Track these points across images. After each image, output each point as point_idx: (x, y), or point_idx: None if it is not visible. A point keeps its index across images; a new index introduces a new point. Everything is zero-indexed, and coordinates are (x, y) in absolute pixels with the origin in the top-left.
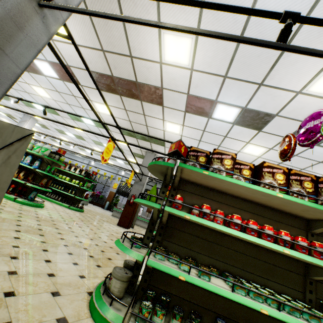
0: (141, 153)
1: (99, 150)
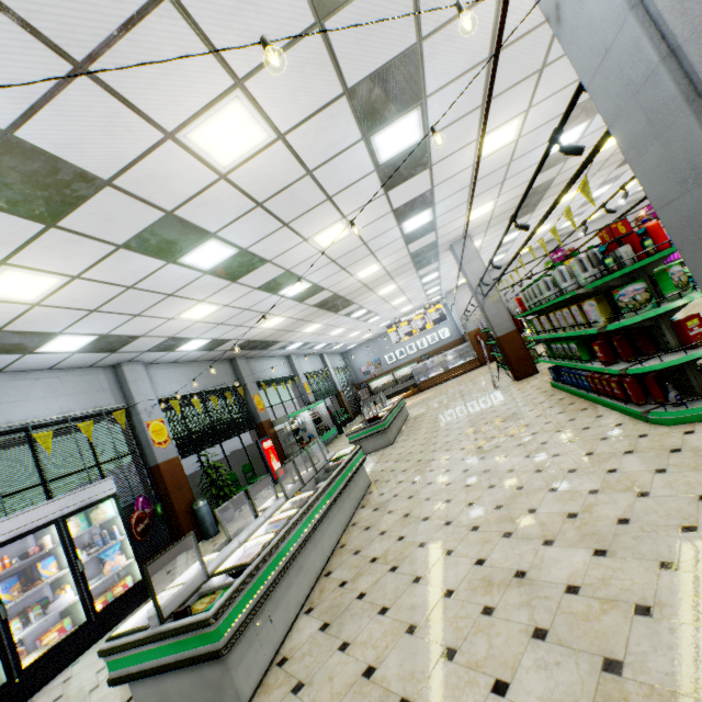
0: (444, 243)
1: (334, 238)
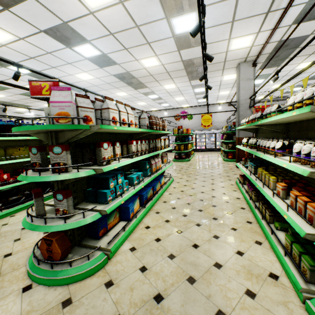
0: None
1: None
